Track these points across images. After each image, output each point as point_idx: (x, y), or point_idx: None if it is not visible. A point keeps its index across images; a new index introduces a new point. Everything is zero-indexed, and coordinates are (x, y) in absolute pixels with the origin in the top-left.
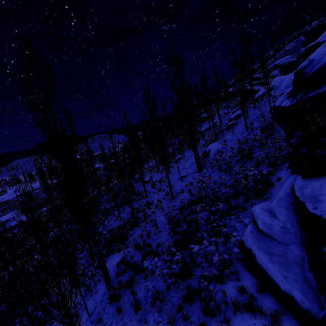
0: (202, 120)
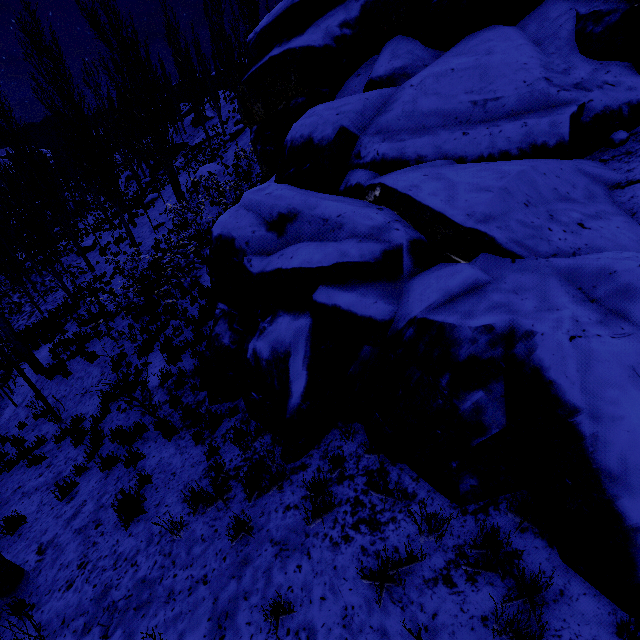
0: (195, 123)
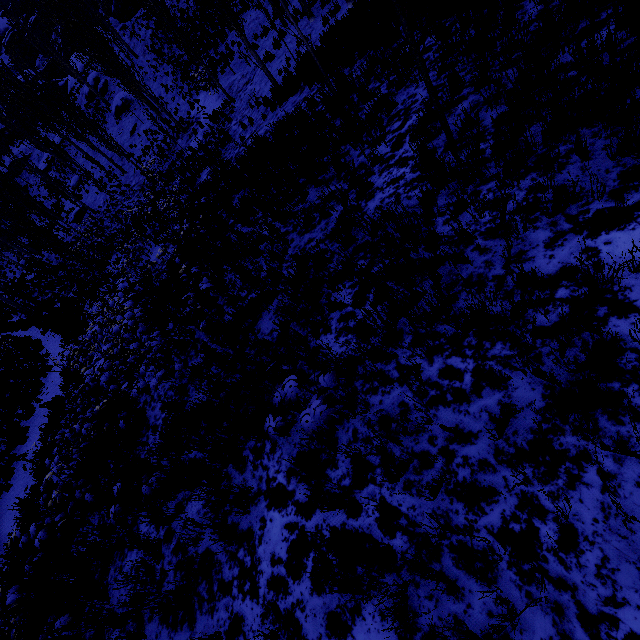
0: (17, 171)
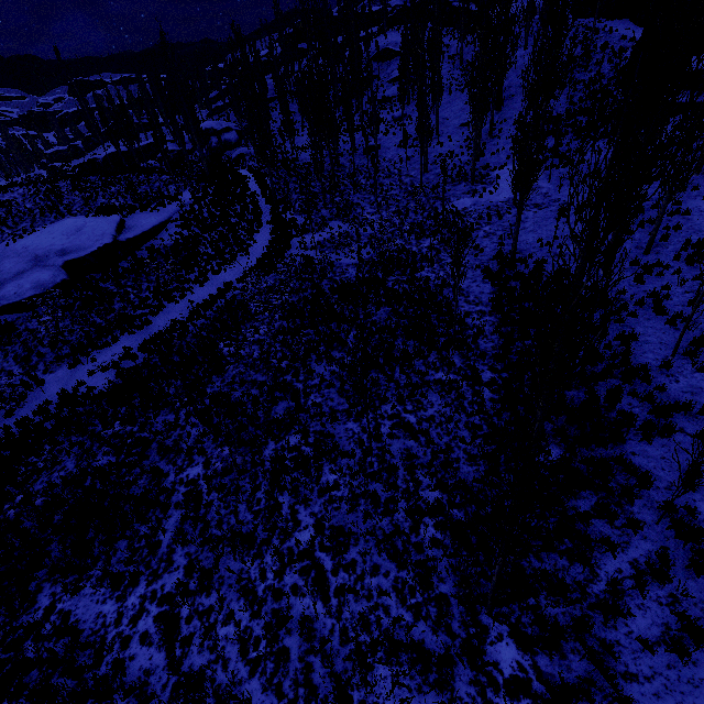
0: (383, 58)
